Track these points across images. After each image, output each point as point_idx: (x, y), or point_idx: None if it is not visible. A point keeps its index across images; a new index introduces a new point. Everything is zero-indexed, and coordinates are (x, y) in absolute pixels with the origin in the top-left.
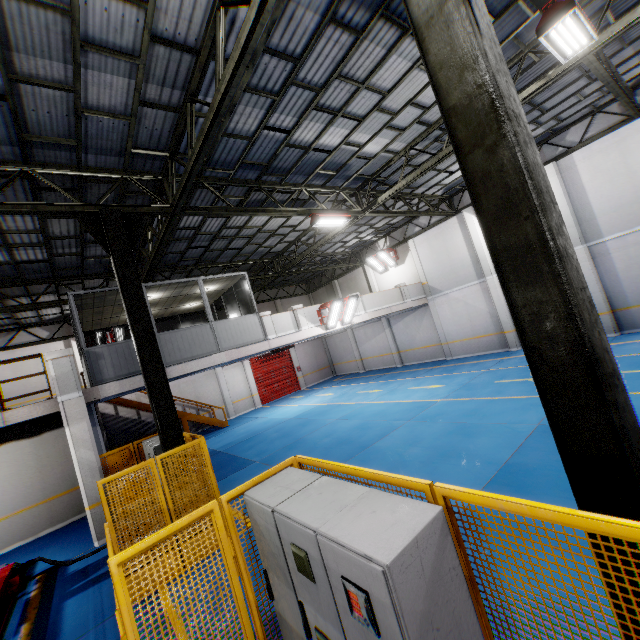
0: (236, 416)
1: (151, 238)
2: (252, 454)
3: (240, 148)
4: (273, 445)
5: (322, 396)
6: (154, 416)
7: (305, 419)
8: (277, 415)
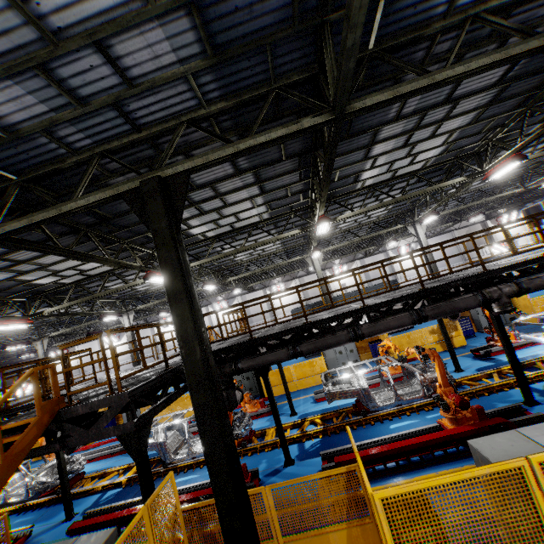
0: None
1: None
2: None
3: None
4: None
5: None
6: None
7: None
8: None
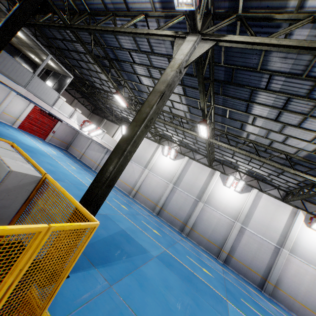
0: None
1: (48, 17)
2: None
3: (116, 45)
4: None
5: (51, 150)
6: None
7: (32, 150)
8: (20, 137)
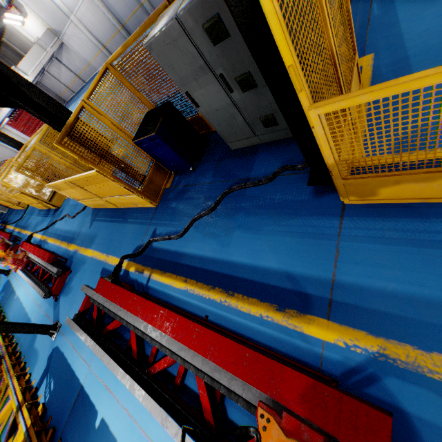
0: None
1: None
2: None
3: None
4: None
5: None
6: None
7: None
8: None
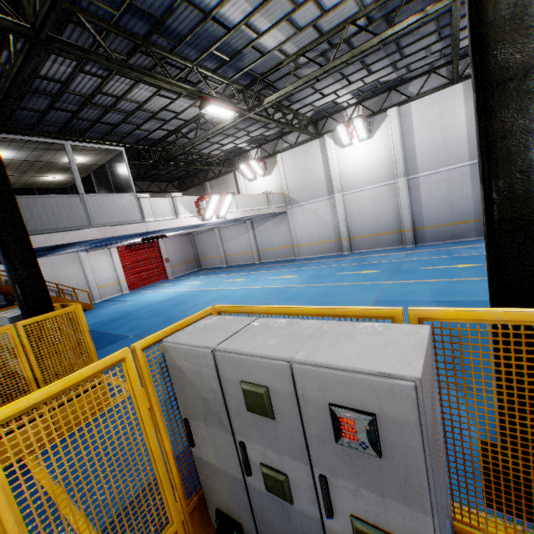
0: (101, 300)
1: None
2: (124, 330)
3: None
4: (146, 322)
5: (190, 284)
6: (12, 280)
7: (176, 301)
8: (147, 299)
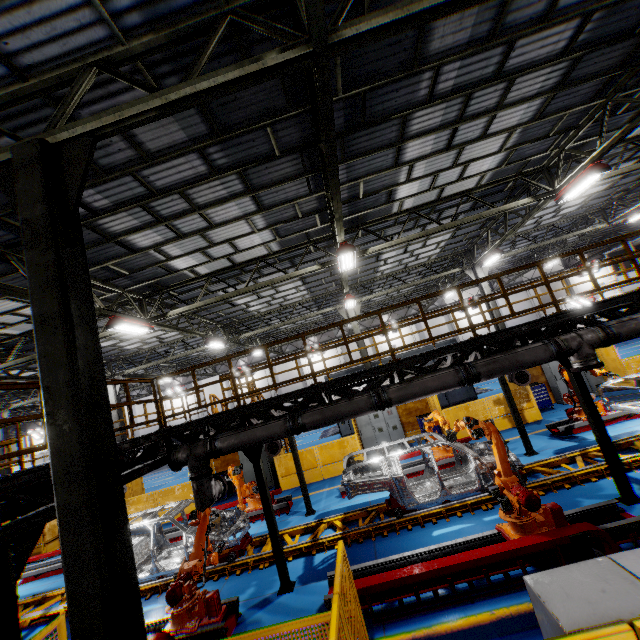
0: None
1: None
2: None
3: None
4: None
5: None
6: None
7: None
8: None
